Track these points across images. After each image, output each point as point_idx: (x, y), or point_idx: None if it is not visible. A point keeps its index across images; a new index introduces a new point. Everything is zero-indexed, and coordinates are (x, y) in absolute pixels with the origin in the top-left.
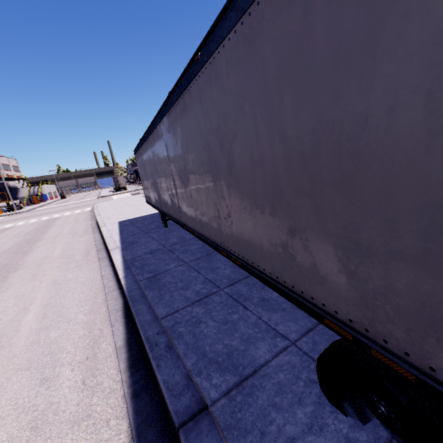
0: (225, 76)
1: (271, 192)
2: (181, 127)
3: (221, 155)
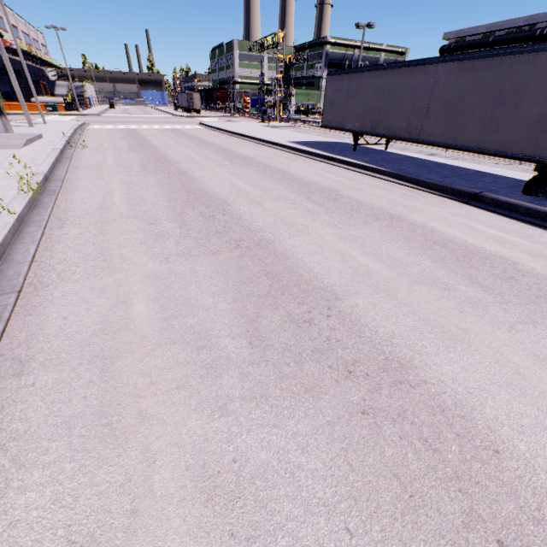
0: (541, 65)
1: (540, 117)
2: (475, 75)
3: (511, 99)
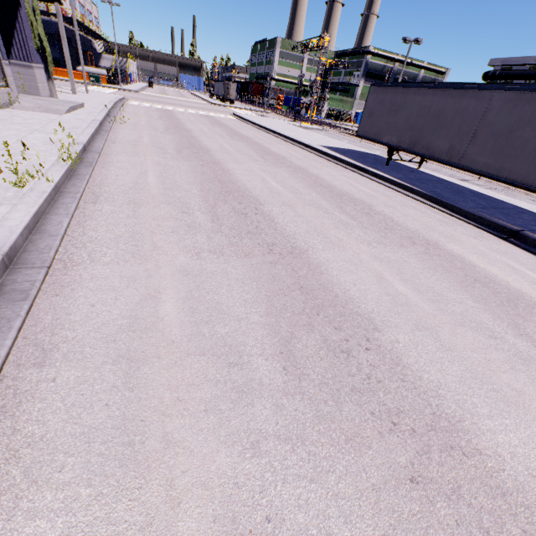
0: None
1: None
2: (534, 108)
3: None
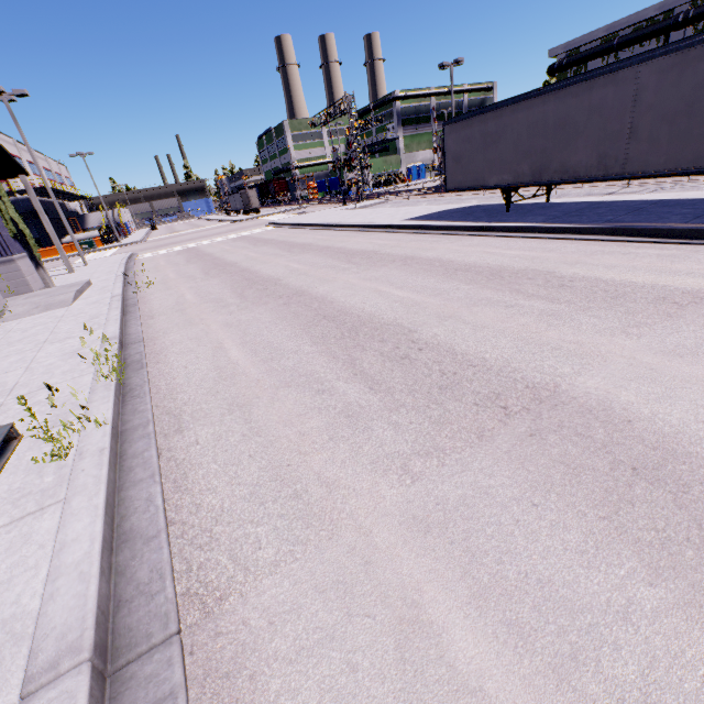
0: None
1: None
2: None
3: None
